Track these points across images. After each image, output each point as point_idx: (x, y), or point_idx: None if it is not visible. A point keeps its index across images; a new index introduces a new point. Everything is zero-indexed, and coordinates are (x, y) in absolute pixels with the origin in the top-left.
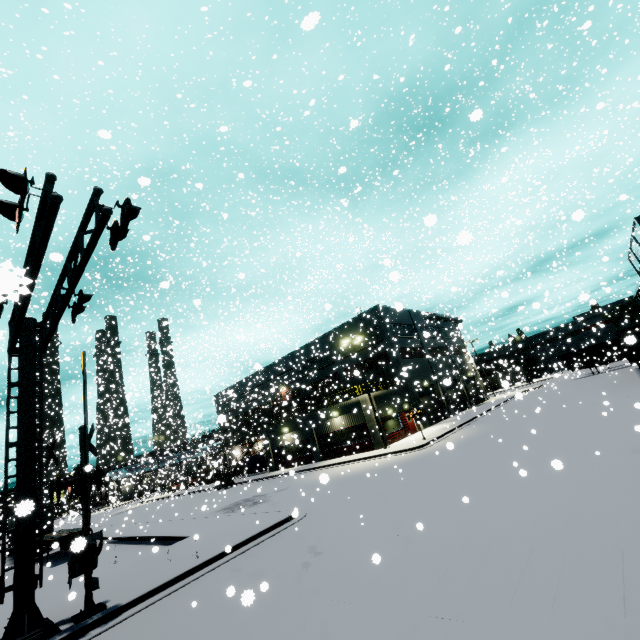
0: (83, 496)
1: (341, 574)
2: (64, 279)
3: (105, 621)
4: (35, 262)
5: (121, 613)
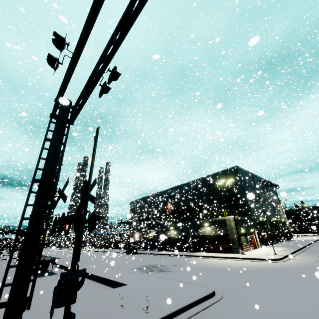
0: (77, 235)
1: None
2: (104, 56)
3: None
4: None
5: None
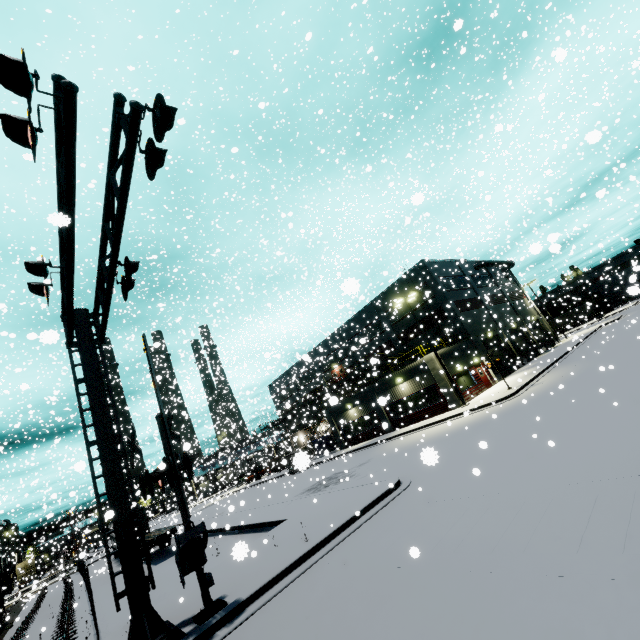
0: (176, 488)
1: (515, 540)
2: (105, 248)
3: (229, 619)
4: (67, 209)
5: (244, 609)
